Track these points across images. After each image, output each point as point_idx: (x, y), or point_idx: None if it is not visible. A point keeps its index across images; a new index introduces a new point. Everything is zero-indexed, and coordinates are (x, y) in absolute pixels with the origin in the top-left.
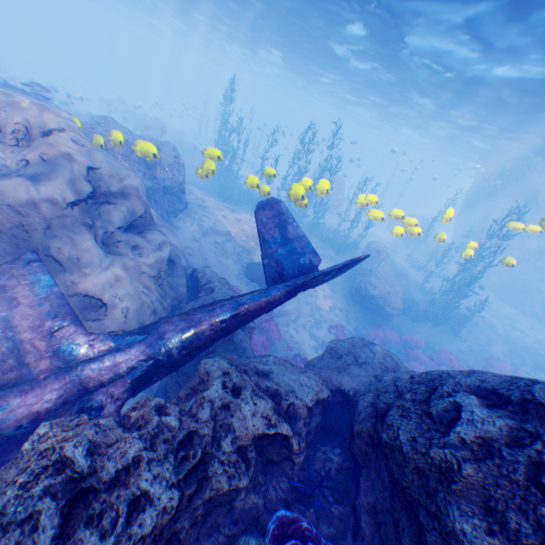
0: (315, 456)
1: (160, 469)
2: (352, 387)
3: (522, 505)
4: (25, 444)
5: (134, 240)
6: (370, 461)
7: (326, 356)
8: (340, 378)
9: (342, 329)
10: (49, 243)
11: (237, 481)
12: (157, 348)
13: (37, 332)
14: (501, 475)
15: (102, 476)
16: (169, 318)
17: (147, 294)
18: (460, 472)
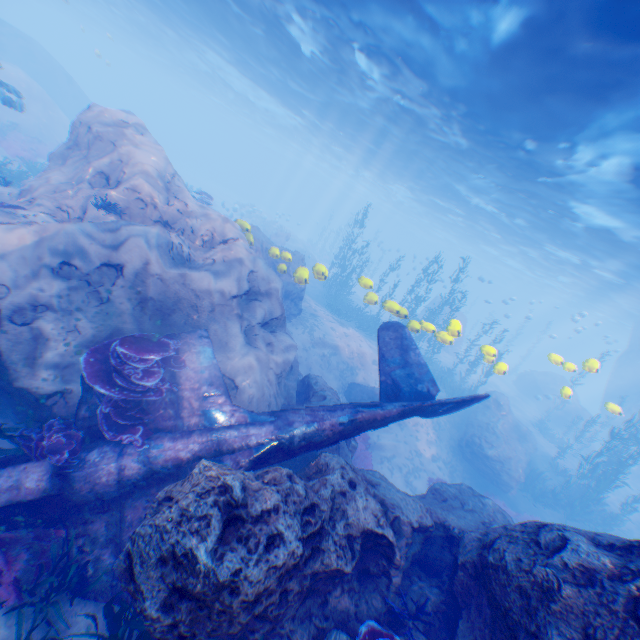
0: (410, 586)
1: (290, 520)
2: (457, 525)
3: (619, 635)
4: (195, 469)
5: (267, 335)
6: (470, 597)
7: (429, 495)
8: (444, 513)
9: None
10: (209, 324)
11: (343, 563)
12: (282, 431)
13: (193, 392)
14: (600, 603)
15: (249, 509)
16: (293, 408)
17: (267, 385)
18: (560, 592)
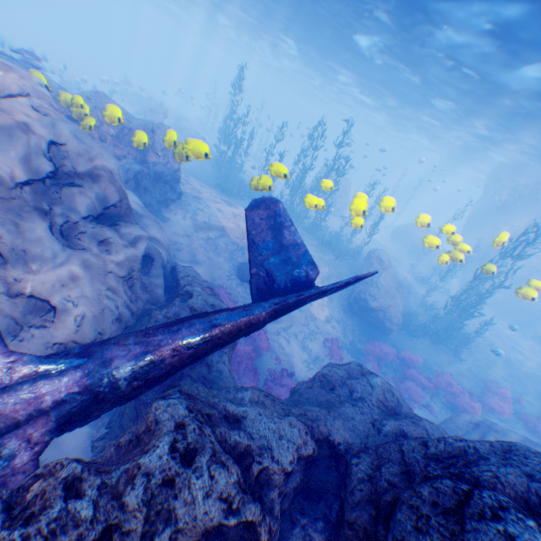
0: (291, 531)
1: None
2: (345, 442)
3: None
4: None
5: (101, 232)
6: None
7: (317, 385)
8: (331, 425)
9: (337, 341)
10: None
11: None
12: (99, 379)
13: None
14: None
15: None
16: (121, 338)
17: (111, 297)
18: None
